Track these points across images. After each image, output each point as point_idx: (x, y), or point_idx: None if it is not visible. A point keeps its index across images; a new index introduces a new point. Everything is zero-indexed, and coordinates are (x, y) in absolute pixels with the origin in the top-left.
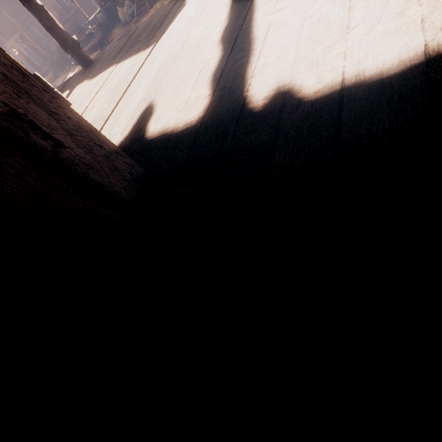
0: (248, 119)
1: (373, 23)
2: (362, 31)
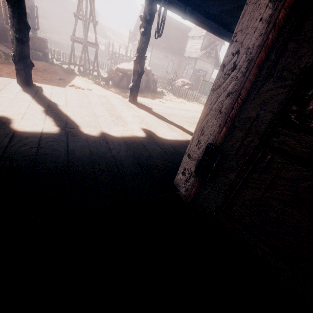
0: (76, 173)
1: (119, 150)
2: (116, 151)
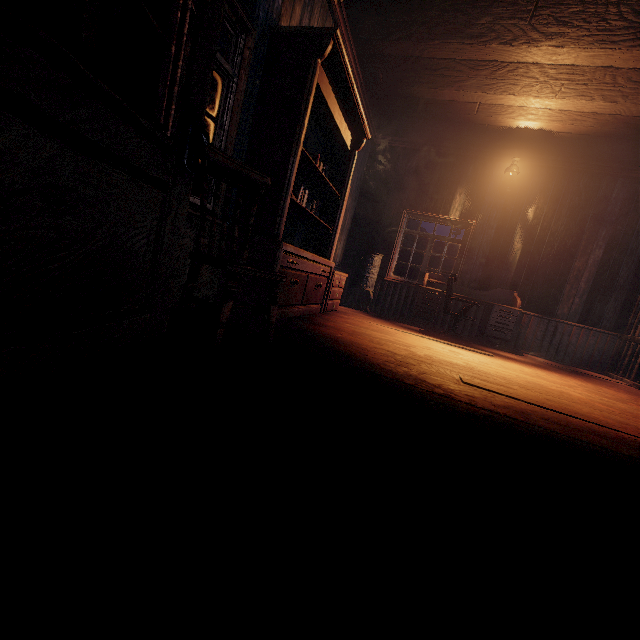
0: None
1: None
2: None
